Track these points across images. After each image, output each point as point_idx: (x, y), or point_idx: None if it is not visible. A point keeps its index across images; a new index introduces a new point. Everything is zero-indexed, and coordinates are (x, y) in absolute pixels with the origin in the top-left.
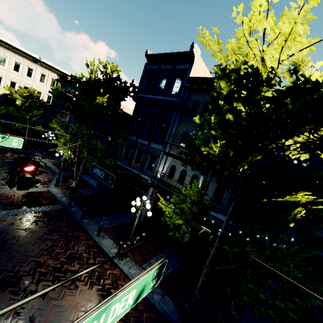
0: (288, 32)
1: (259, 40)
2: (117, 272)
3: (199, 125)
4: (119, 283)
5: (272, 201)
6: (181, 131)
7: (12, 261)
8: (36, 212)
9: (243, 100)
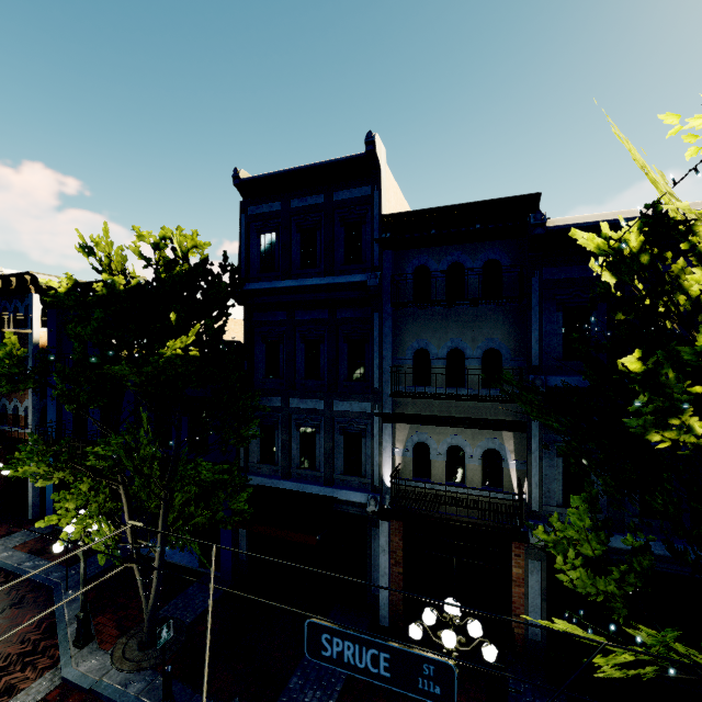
0: None
1: None
2: None
3: (639, 376)
4: None
5: None
6: (410, 352)
7: None
8: None
9: None
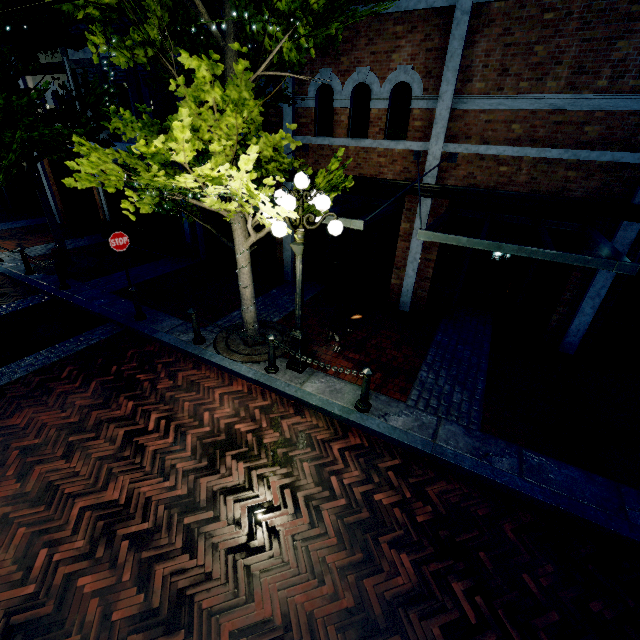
0: None
1: None
2: None
3: None
4: None
5: None
6: None
7: None
8: None
9: None
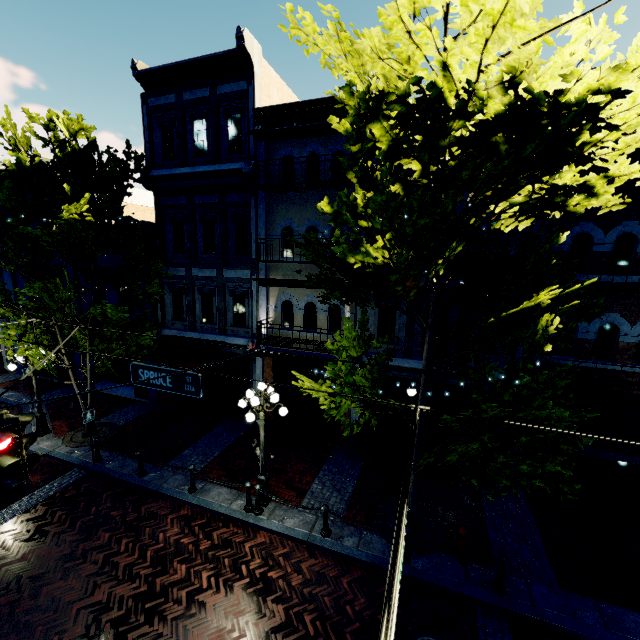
0: (499, 9)
1: (435, 28)
2: (264, 537)
3: (332, 216)
4: (278, 555)
5: (502, 317)
6: (279, 229)
7: (33, 635)
8: (26, 510)
9: (418, 153)
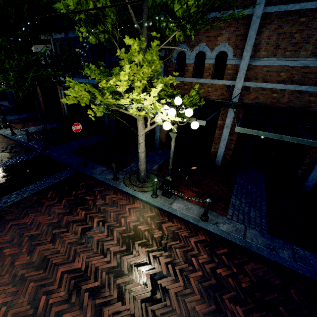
0: None
1: None
2: None
3: None
4: None
5: None
6: None
7: None
8: None
9: None
